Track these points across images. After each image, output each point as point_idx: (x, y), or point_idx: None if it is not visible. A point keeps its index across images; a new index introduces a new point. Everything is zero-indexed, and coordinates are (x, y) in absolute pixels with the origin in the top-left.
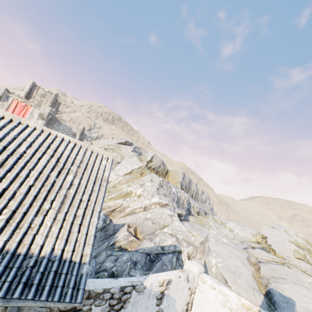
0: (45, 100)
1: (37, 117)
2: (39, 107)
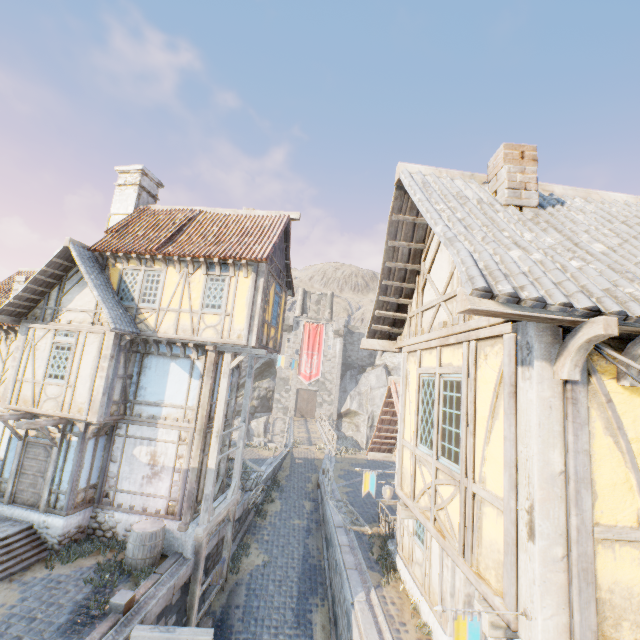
0: (322, 307)
1: (333, 336)
2: (331, 322)
